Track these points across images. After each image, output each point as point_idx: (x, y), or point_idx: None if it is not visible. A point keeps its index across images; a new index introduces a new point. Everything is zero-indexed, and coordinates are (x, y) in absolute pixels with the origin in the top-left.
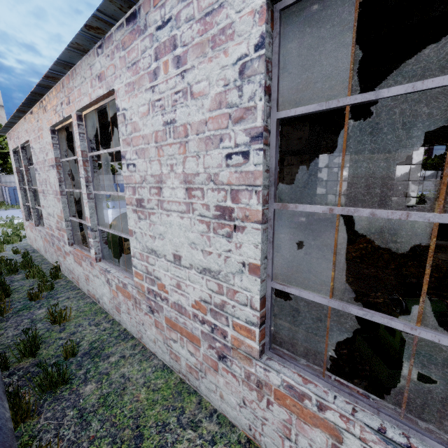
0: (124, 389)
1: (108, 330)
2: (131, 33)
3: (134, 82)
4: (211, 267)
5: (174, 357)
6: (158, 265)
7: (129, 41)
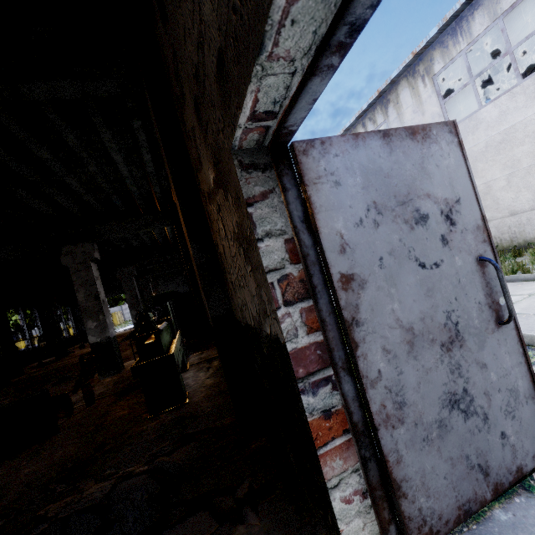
0: None
1: None
2: None
3: None
4: None
5: None
6: None
7: None
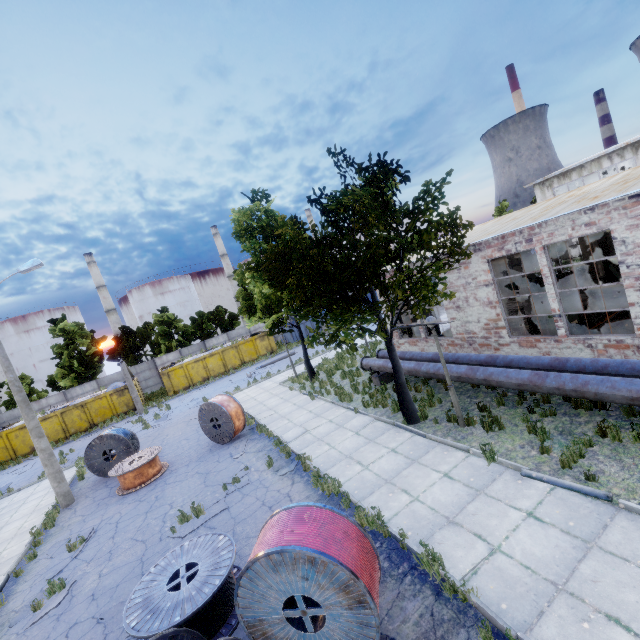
0: None
1: None
2: (634, 203)
3: (638, 224)
4: None
5: None
6: None
7: (632, 206)
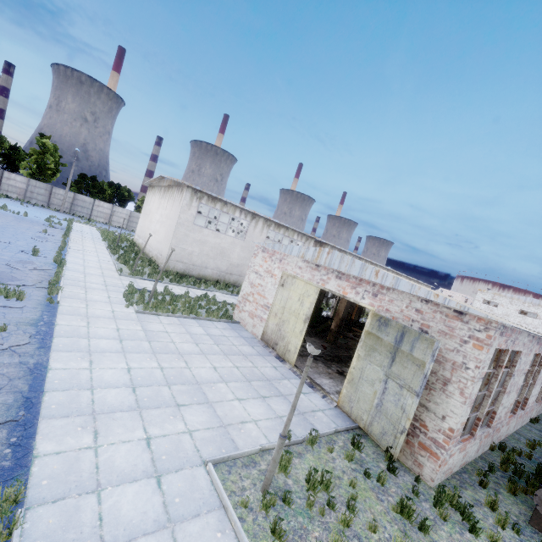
0: (535, 437)
1: (519, 436)
2: None
3: None
4: (536, 393)
5: (522, 423)
6: (531, 399)
7: None
